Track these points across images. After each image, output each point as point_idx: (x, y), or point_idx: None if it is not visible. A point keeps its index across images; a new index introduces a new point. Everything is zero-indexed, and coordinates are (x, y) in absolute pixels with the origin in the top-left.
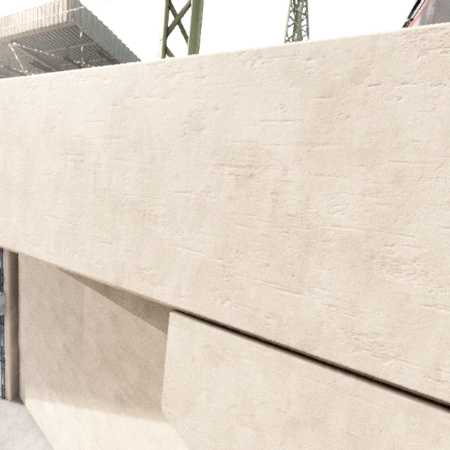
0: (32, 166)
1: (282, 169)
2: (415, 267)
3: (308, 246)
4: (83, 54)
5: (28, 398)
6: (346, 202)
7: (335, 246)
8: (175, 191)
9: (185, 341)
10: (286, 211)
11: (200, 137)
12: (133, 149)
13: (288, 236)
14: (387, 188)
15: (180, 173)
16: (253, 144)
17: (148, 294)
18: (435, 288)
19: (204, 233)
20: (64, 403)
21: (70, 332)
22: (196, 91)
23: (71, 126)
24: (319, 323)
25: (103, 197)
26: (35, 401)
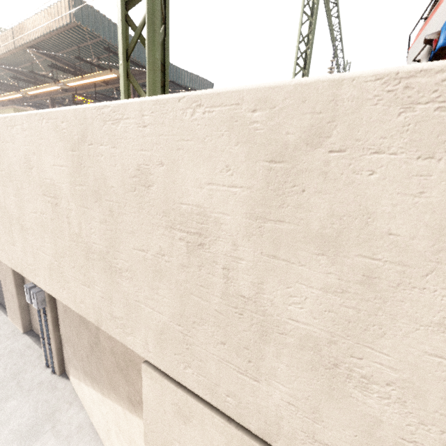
0: (23, 204)
1: (232, 243)
2: (389, 391)
3: (263, 334)
4: (93, 50)
5: (71, 375)
6: (305, 295)
7: (293, 342)
8: (133, 248)
9: (157, 393)
10: (239, 291)
11: (149, 194)
12: (94, 198)
13: (242, 319)
14: (355, 289)
15: (135, 230)
16: (200, 209)
17: (122, 341)
18: (415, 423)
19: (163, 296)
20: (94, 389)
21: (91, 333)
22: (141, 141)
23: (43, 168)
24: (278, 418)
25: (77, 243)
26: (75, 380)
